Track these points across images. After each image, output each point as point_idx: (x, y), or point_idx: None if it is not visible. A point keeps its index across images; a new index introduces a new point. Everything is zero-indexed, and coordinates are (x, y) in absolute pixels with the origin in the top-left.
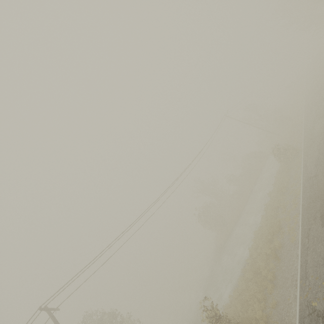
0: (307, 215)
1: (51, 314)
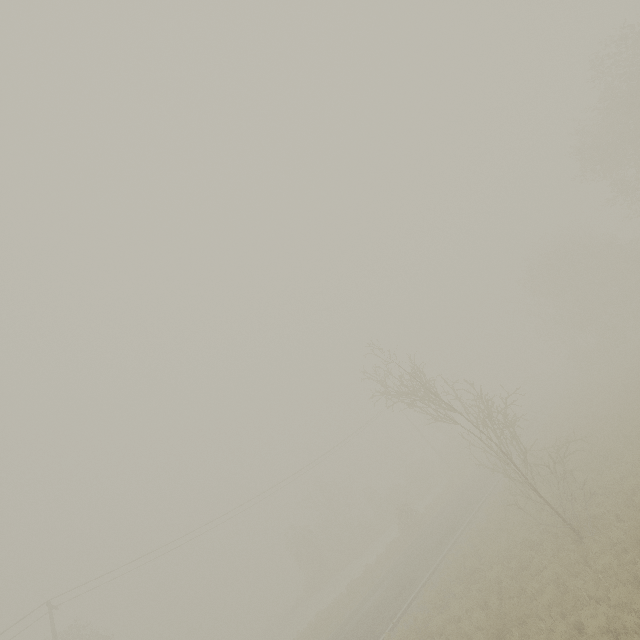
0: (341, 626)
1: (51, 612)
